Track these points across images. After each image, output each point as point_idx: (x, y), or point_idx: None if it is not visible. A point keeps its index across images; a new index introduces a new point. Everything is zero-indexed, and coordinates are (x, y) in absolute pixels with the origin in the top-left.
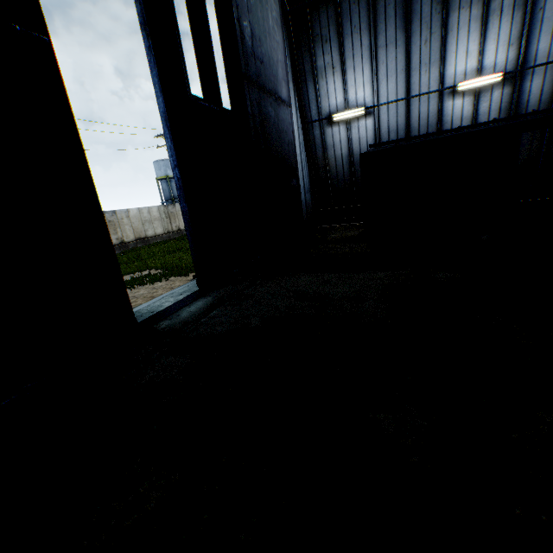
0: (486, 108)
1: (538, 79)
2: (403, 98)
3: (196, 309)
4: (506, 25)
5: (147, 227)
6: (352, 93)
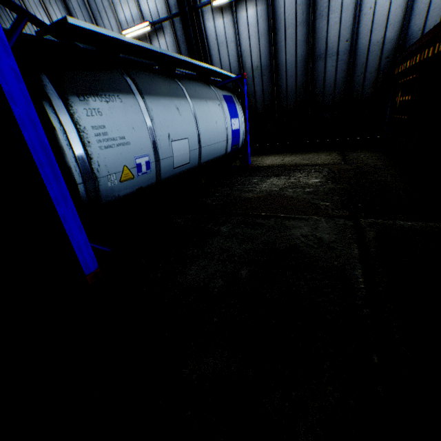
0: None
1: None
2: None
3: None
4: (59, 12)
5: None
6: None
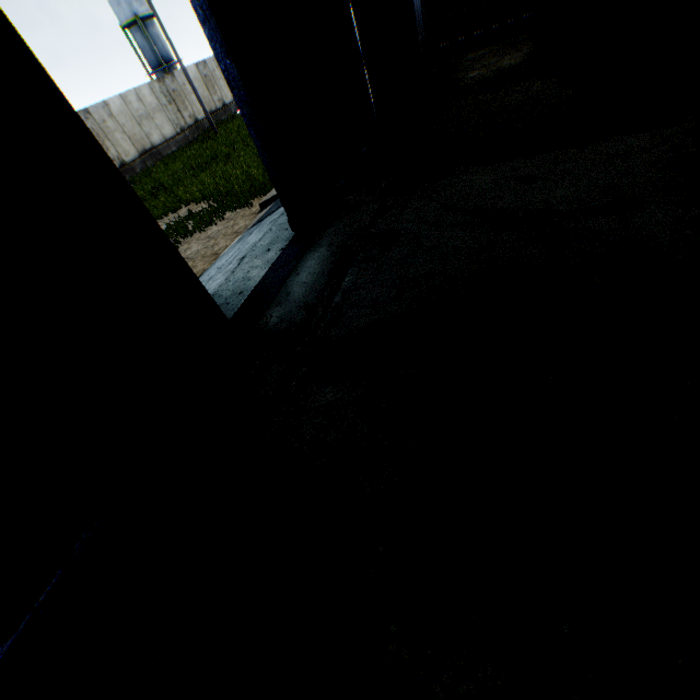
0: None
1: None
2: None
3: (312, 277)
4: None
5: (148, 129)
6: None
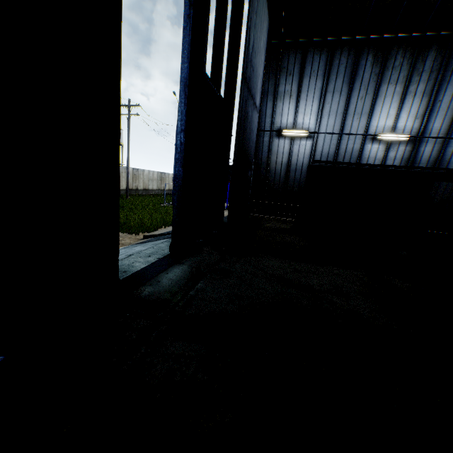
0: (393, 156)
1: (430, 146)
2: (337, 132)
3: (176, 277)
4: (416, 104)
5: None
6: (300, 118)
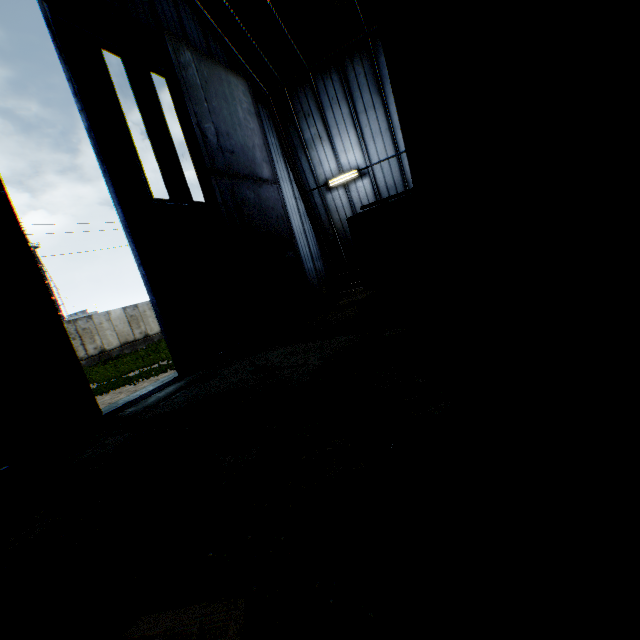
0: None
1: None
2: (393, 155)
3: (164, 394)
4: None
5: None
6: (343, 158)
